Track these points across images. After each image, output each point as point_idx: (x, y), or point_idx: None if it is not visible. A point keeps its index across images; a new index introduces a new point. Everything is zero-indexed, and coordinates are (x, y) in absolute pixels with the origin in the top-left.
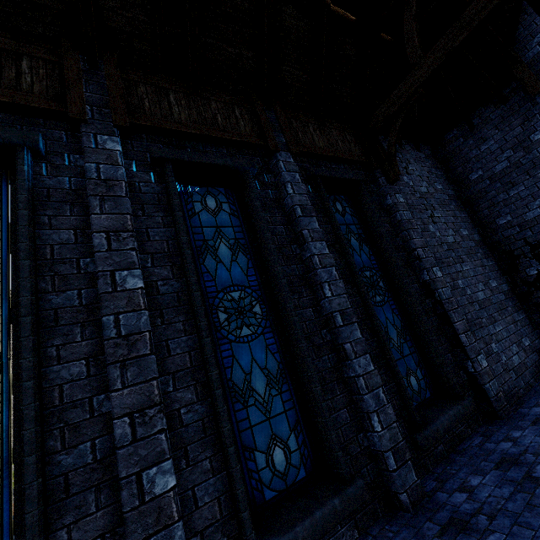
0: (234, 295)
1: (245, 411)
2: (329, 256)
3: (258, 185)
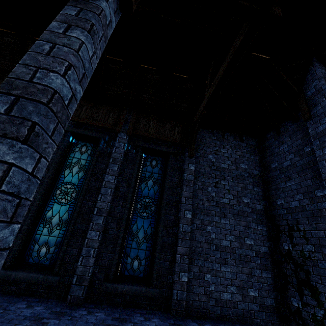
0: (68, 186)
1: (43, 228)
2: (112, 183)
3: (105, 145)
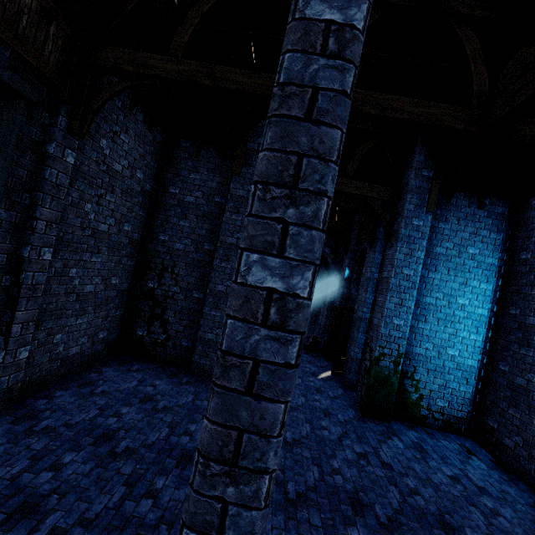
0: None
1: None
2: None
3: None
